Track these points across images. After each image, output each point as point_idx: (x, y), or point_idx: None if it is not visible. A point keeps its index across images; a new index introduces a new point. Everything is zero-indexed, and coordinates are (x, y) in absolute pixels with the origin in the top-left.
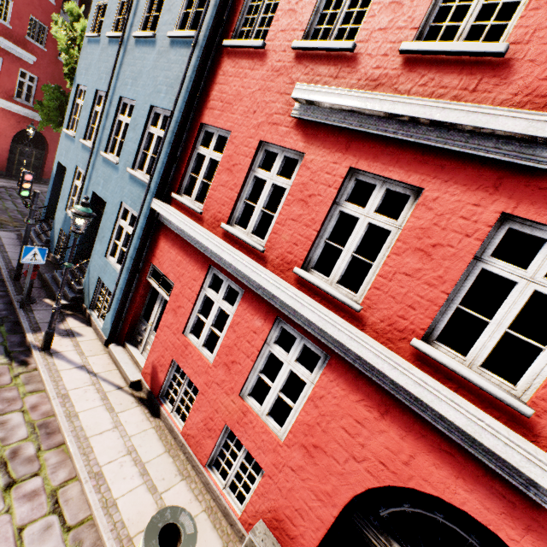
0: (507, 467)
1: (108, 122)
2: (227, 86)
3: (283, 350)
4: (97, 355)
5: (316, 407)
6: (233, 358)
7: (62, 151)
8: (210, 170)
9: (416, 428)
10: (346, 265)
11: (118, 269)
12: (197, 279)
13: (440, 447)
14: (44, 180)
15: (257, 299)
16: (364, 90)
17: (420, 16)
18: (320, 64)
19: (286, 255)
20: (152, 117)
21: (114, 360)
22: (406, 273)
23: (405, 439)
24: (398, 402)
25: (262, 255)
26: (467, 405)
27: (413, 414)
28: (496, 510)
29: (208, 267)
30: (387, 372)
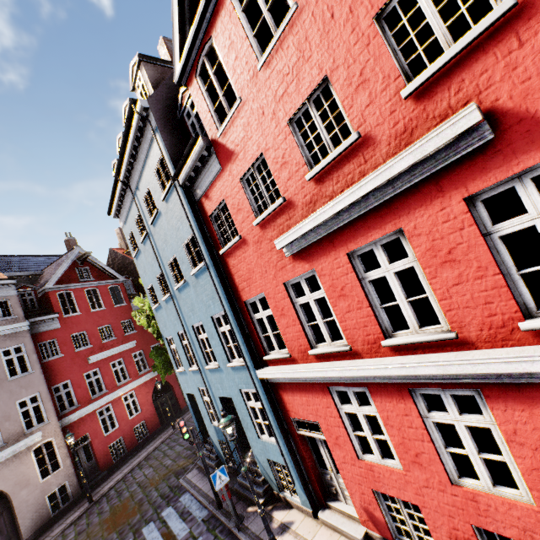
0: None
1: (196, 346)
2: (240, 271)
3: (441, 413)
4: (317, 533)
5: (521, 445)
6: (413, 451)
7: (184, 385)
8: (271, 319)
9: None
10: (411, 311)
11: (274, 441)
12: (329, 404)
13: None
14: (183, 410)
15: (381, 386)
16: (310, 211)
17: (300, 159)
18: (275, 220)
19: (367, 338)
20: (216, 322)
21: (331, 527)
22: (455, 284)
23: None
24: None
25: (352, 351)
26: None
27: None
28: None
29: (328, 389)
30: (531, 369)
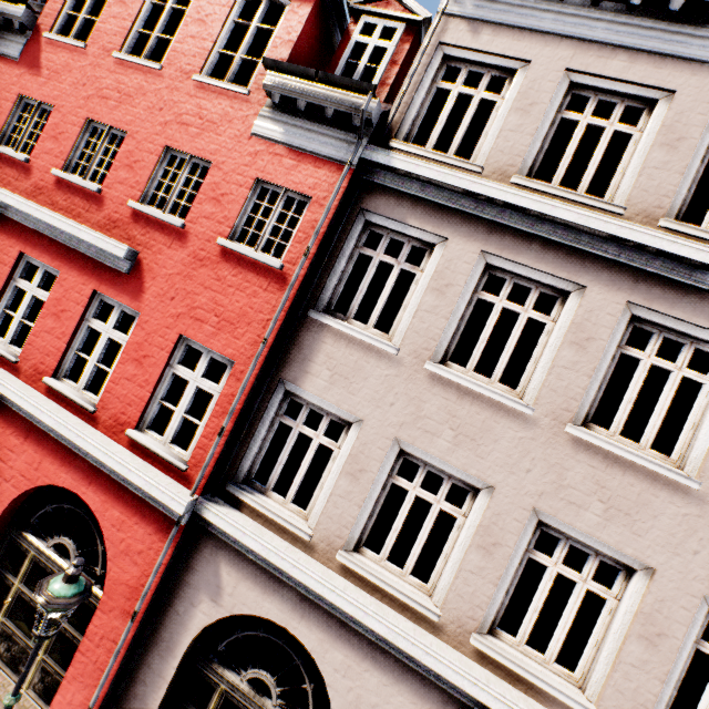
0: (80, 446)
1: None
2: None
3: None
4: None
5: None
6: None
7: None
8: None
9: (45, 441)
10: (18, 329)
11: None
12: None
13: (56, 449)
14: None
15: None
16: (34, 195)
17: (67, 153)
18: (7, 166)
19: None
20: None
21: None
22: (47, 332)
23: (38, 452)
24: (36, 426)
25: None
26: (63, 413)
27: (44, 431)
28: (79, 479)
29: None
30: (18, 402)
